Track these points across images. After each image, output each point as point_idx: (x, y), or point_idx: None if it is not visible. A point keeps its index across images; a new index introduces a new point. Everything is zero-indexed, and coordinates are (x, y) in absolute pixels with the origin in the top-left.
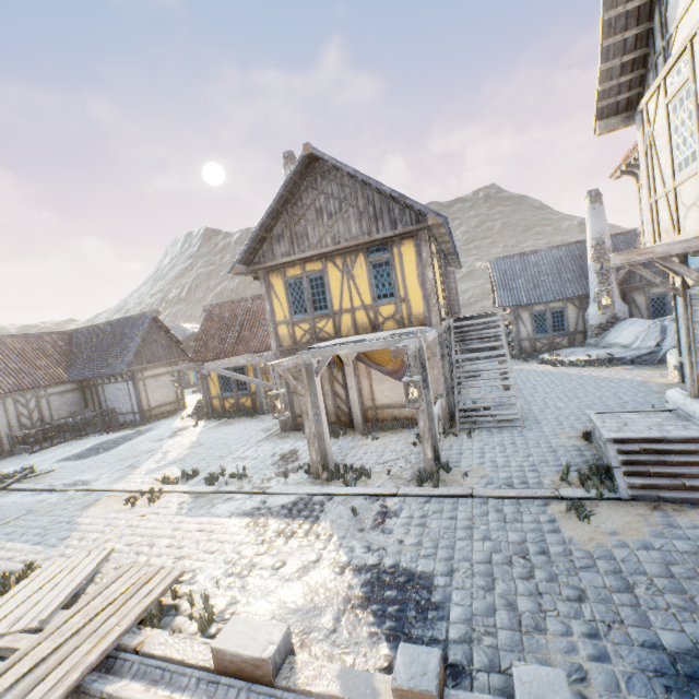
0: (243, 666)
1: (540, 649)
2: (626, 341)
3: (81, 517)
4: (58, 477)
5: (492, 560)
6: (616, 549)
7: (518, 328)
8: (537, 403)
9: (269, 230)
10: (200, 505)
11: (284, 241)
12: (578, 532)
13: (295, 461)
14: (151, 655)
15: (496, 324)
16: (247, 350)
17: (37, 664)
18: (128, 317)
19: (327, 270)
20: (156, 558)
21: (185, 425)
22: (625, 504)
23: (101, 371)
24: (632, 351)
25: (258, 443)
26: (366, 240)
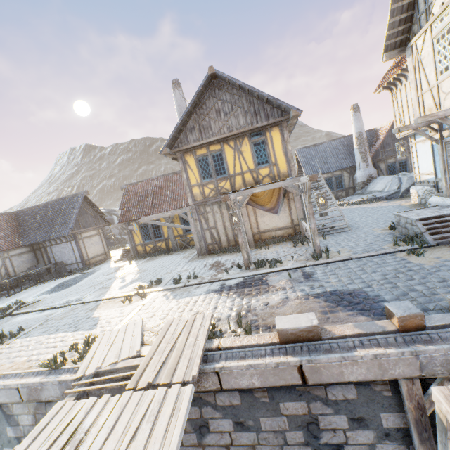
0: (299, 334)
1: (442, 299)
2: (380, 188)
3: (94, 314)
4: (48, 302)
5: (387, 278)
6: (445, 262)
7: None
8: (349, 221)
9: (184, 125)
10: (180, 293)
11: (195, 132)
12: (421, 261)
13: (224, 265)
14: (231, 348)
15: (320, 179)
16: (161, 210)
17: (162, 365)
18: (63, 197)
19: (224, 149)
20: (178, 318)
21: (121, 265)
22: (434, 247)
23: (50, 236)
24: (385, 193)
25: (188, 263)
26: (250, 128)
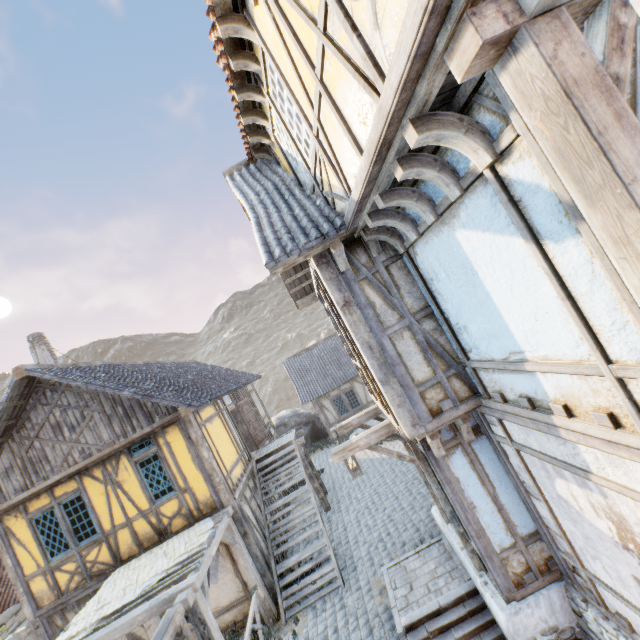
0: None
1: None
2: None
3: None
4: None
5: None
6: None
7: (325, 415)
8: (353, 526)
9: None
10: None
11: (16, 474)
12: None
13: None
14: None
15: (294, 455)
16: (7, 601)
17: None
18: None
19: (84, 486)
20: None
21: None
22: None
23: None
24: None
25: None
26: (123, 443)
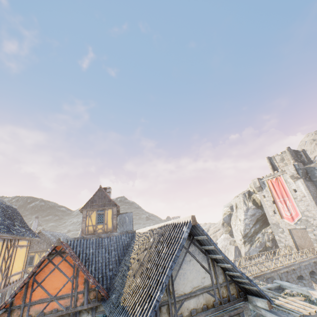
0: None
1: None
2: None
3: None
4: None
5: None
6: None
7: None
8: None
9: None
10: None
11: None
12: None
13: None
14: None
15: None
16: None
17: None
18: None
19: (36, 255)
20: None
21: None
22: None
23: None
24: None
25: None
26: (47, 249)
